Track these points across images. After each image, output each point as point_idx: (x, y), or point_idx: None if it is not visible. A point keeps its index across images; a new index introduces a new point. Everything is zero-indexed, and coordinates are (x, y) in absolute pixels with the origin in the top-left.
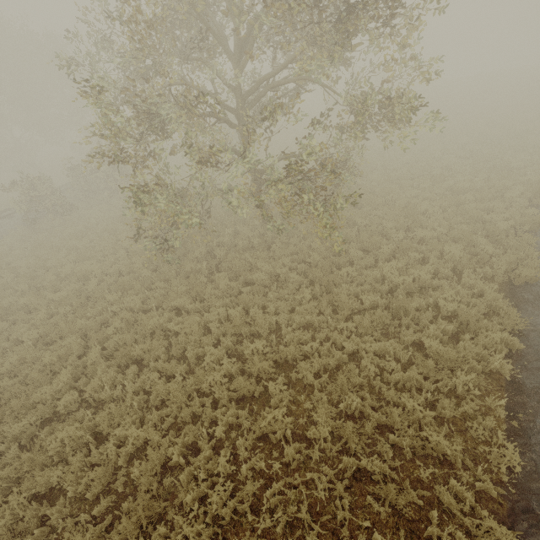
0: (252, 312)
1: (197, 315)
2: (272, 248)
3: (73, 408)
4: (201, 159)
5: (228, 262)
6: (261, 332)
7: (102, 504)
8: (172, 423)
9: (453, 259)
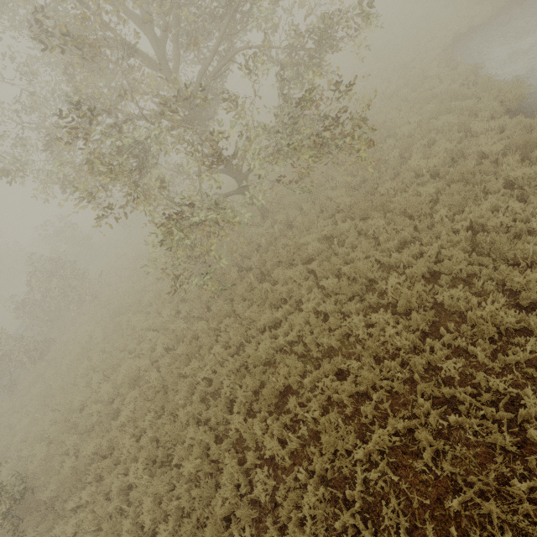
0: (353, 265)
1: (296, 313)
2: (297, 223)
3: (271, 487)
4: (212, 155)
5: (271, 260)
6: (373, 276)
7: (422, 533)
8: (390, 406)
9: (450, 127)
